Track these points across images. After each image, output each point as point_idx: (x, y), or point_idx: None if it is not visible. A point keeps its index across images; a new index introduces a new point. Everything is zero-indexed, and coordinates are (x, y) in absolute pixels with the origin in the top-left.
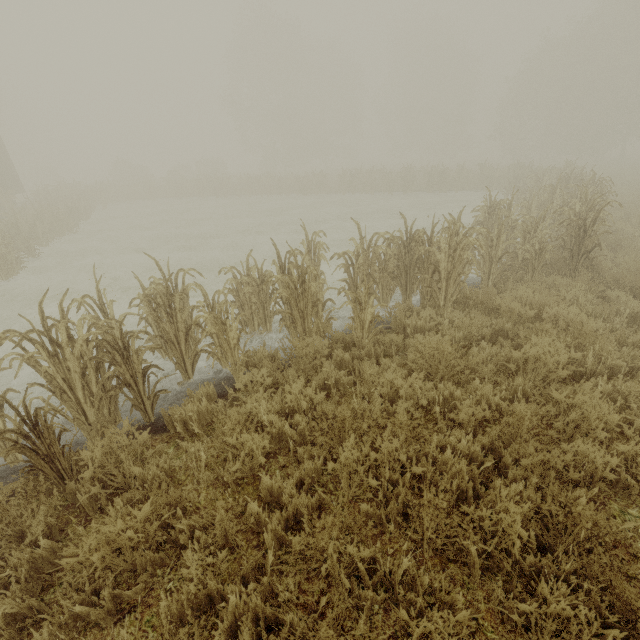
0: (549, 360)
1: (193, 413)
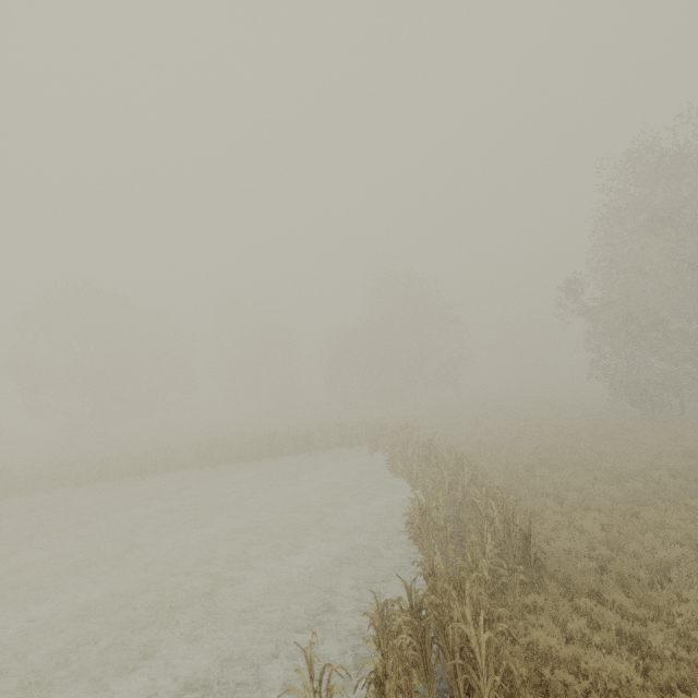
0: None
1: None
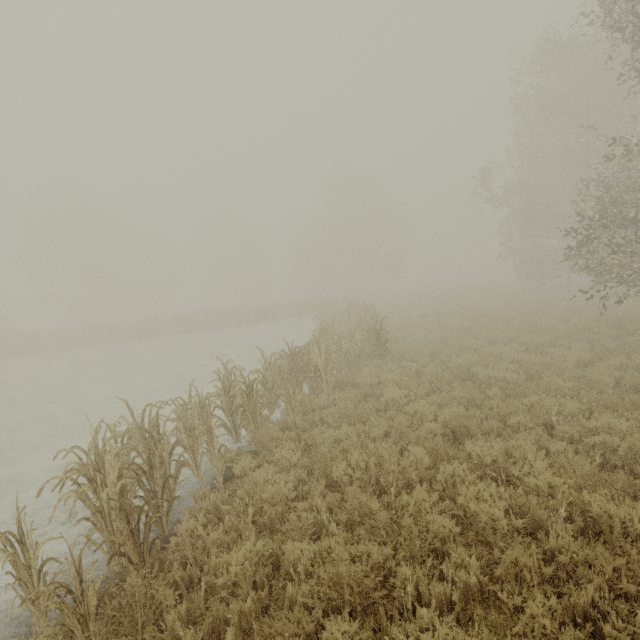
0: (397, 397)
1: (214, 502)
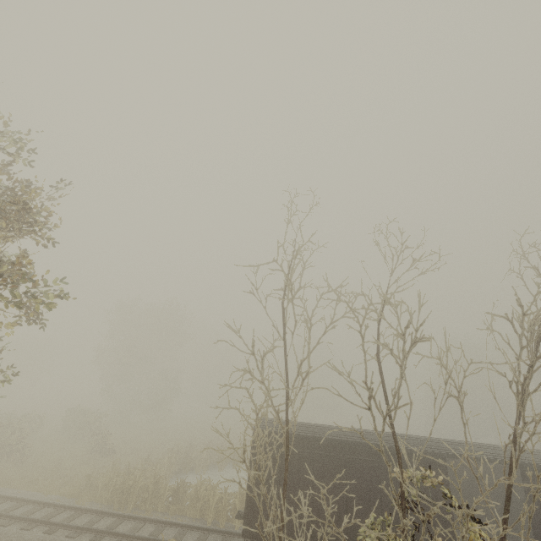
0: None
1: None
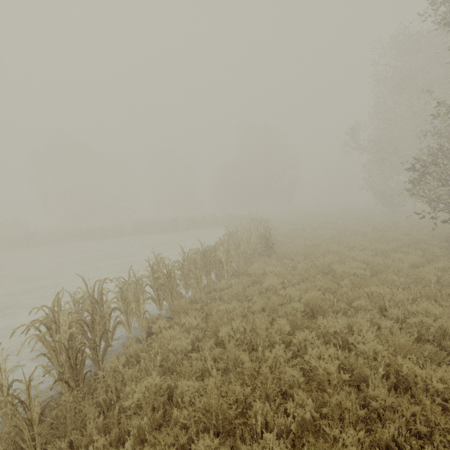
0: (274, 283)
1: (135, 350)
